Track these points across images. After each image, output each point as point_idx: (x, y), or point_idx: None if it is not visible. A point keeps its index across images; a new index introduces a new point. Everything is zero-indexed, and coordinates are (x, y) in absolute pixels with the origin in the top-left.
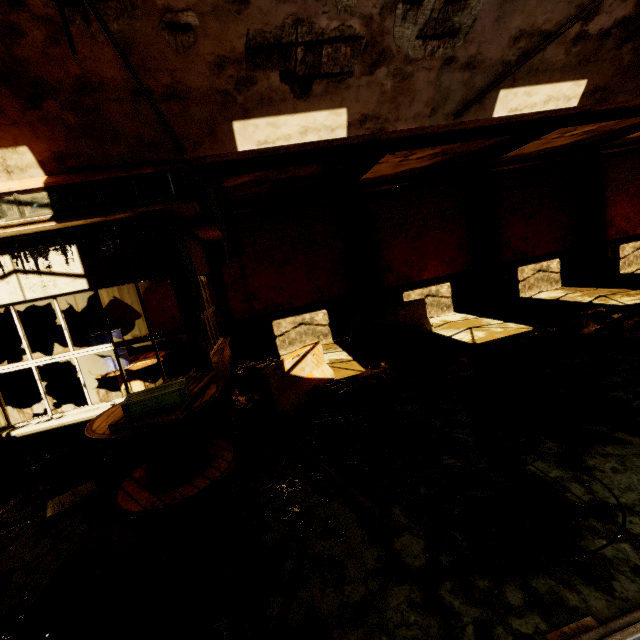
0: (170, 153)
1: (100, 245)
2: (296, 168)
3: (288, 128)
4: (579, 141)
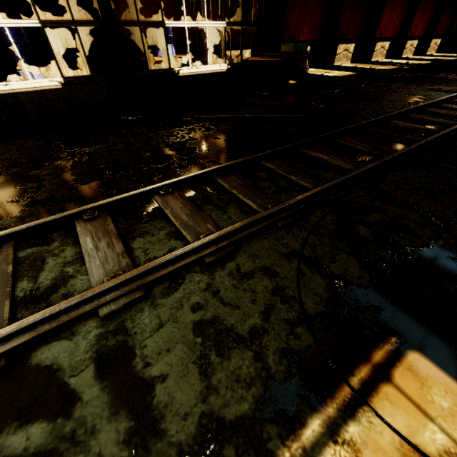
0: None
1: None
2: None
3: None
4: None
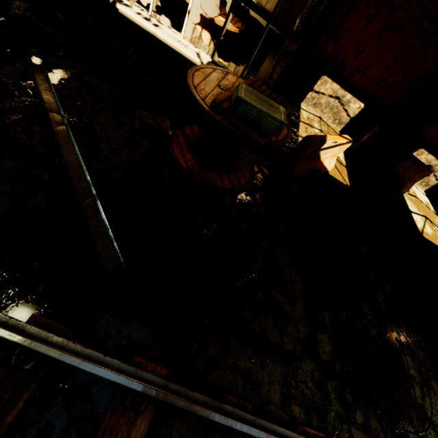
0: None
1: None
2: None
3: None
4: None
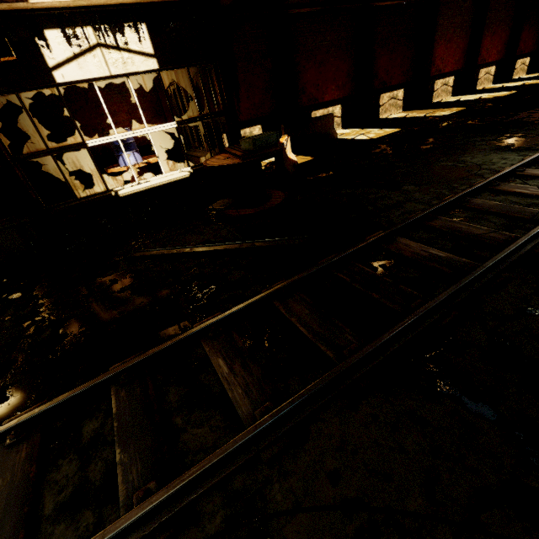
0: None
1: (164, 26)
2: None
3: None
4: None
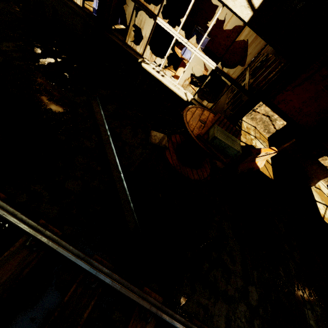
0: None
1: None
2: None
3: None
4: None
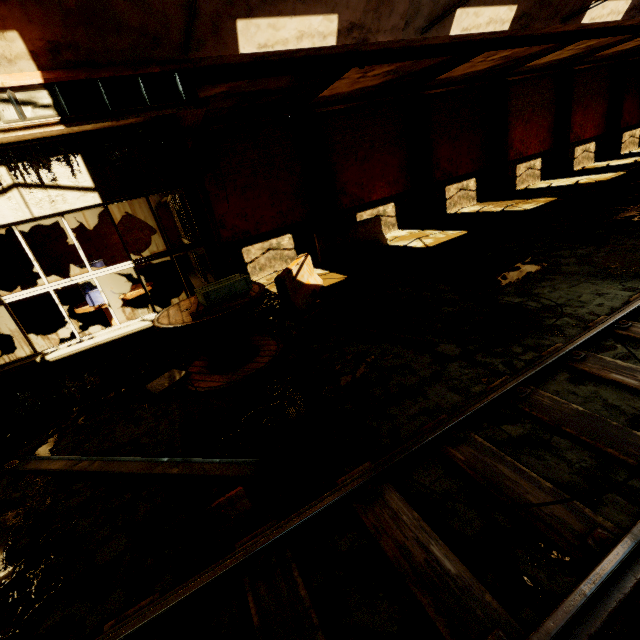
0: (174, 51)
1: (107, 155)
2: (270, 79)
3: (286, 32)
4: (494, 67)
